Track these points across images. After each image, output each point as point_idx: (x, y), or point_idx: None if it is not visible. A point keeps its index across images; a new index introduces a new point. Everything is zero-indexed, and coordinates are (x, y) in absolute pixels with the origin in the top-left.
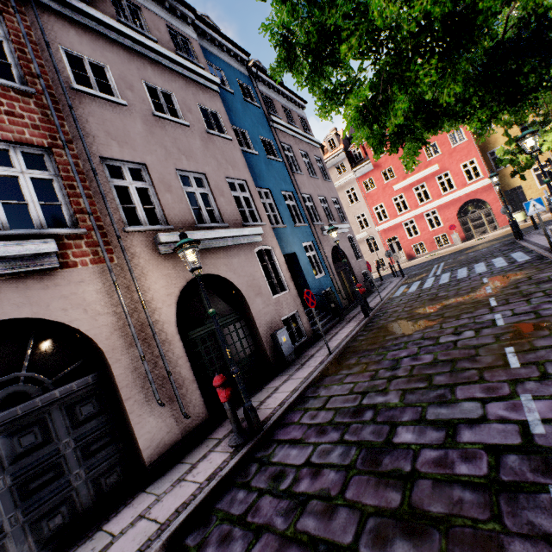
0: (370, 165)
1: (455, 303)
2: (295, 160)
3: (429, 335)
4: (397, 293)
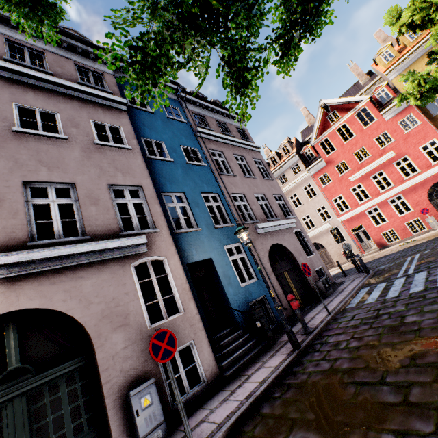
0: (322, 162)
1: (434, 354)
2: (227, 164)
3: None
4: (353, 302)
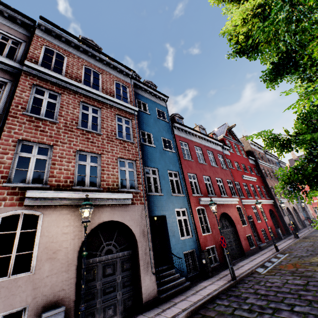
0: None
1: None
2: None
3: None
4: None
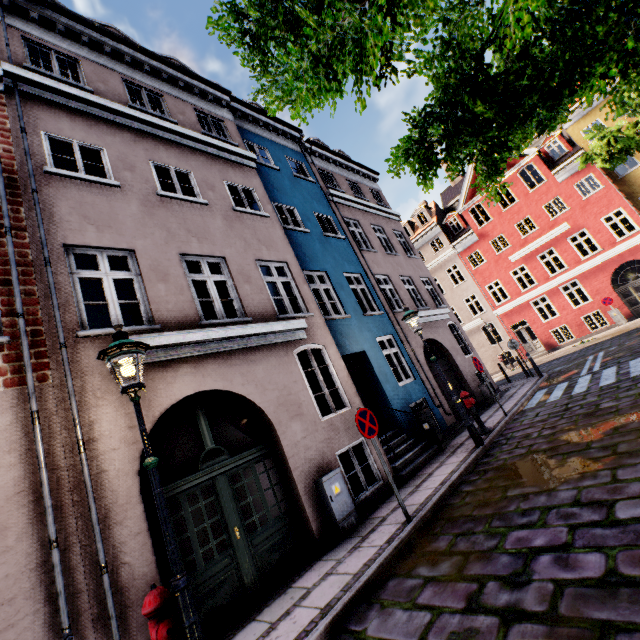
0: (473, 235)
1: (636, 422)
2: (365, 237)
3: (590, 497)
4: (530, 403)
